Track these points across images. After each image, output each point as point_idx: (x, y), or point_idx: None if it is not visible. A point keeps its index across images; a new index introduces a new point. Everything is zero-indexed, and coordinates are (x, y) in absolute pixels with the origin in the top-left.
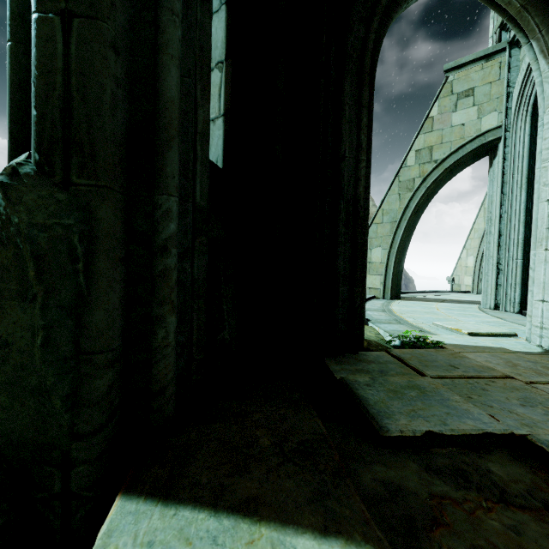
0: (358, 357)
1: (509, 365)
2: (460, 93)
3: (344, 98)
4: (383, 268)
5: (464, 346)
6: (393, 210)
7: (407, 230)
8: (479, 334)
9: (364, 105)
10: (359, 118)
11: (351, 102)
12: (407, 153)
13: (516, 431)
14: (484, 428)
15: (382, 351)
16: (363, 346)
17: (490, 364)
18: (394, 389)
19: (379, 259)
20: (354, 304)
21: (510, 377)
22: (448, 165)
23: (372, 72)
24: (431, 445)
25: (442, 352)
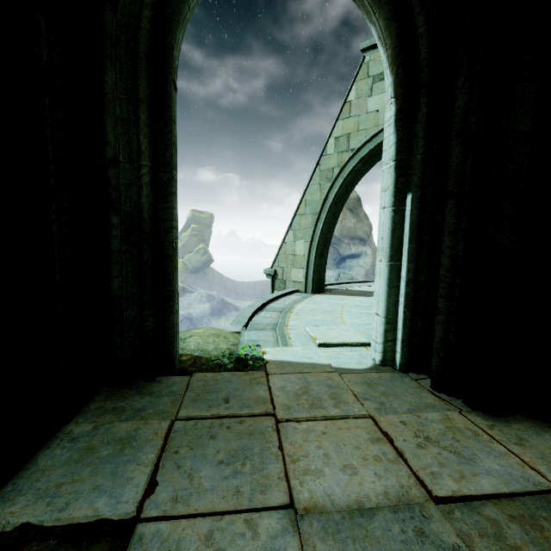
0: (147, 386)
1: (296, 394)
2: (375, 76)
3: (106, 91)
4: (306, 262)
5: (290, 363)
6: (314, 201)
7: (327, 222)
8: (330, 344)
9: (141, 100)
10: (137, 115)
11: (122, 95)
12: (327, 141)
13: (147, 513)
14: (102, 513)
15: (199, 372)
16: (172, 369)
17: (279, 392)
18: (95, 444)
19: (302, 252)
20: (145, 328)
21: (270, 414)
22: (363, 155)
23: (165, 57)
24: (25, 540)
25: (246, 377)
